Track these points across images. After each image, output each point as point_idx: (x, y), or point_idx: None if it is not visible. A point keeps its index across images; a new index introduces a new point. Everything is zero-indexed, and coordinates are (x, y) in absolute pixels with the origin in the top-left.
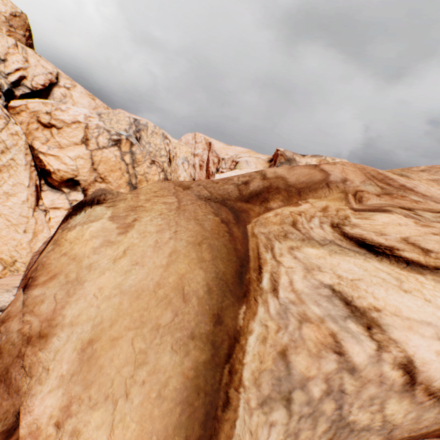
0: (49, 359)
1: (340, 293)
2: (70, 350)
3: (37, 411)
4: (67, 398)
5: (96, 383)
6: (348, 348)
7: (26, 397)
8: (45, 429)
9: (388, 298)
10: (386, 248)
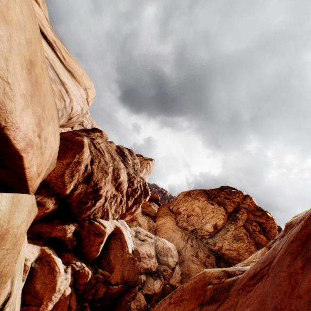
0: (3, 69)
1: (53, 67)
2: (19, 65)
3: (23, 128)
4: (36, 117)
5: (47, 108)
6: (66, 100)
7: (6, 115)
8: (35, 140)
9: (66, 80)
10: (51, 42)
